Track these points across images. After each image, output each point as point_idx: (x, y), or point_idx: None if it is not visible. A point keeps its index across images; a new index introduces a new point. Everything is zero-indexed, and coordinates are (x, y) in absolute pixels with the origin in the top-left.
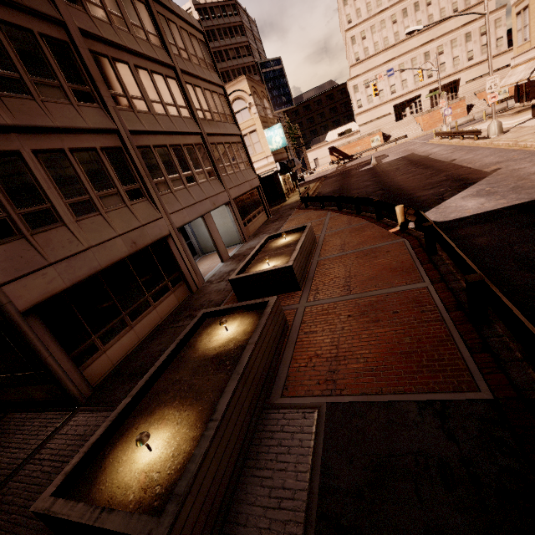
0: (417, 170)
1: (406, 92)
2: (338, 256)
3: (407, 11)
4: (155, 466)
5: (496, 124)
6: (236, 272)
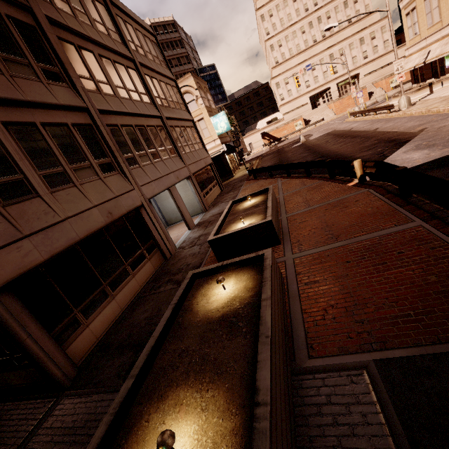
0: (346, 140)
1: (318, 86)
2: (306, 210)
3: (312, 23)
4: None
5: (405, 98)
6: (214, 233)
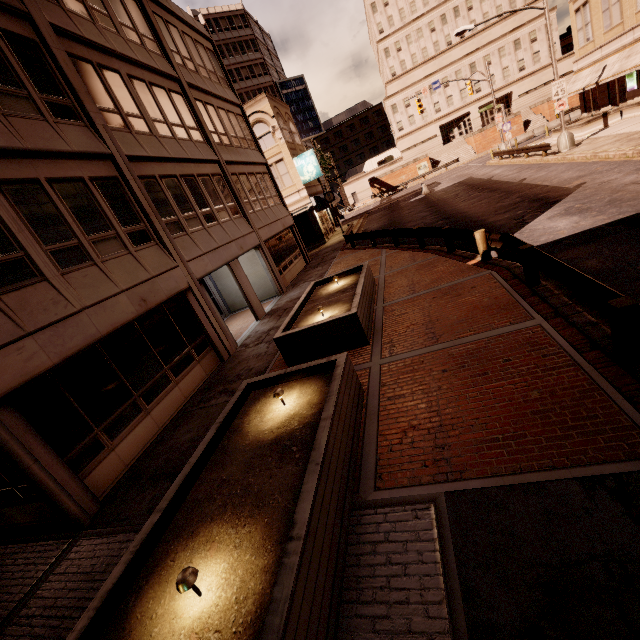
0: (482, 195)
1: (453, 110)
2: (408, 298)
3: (446, 17)
4: (211, 622)
5: (566, 135)
6: (283, 329)
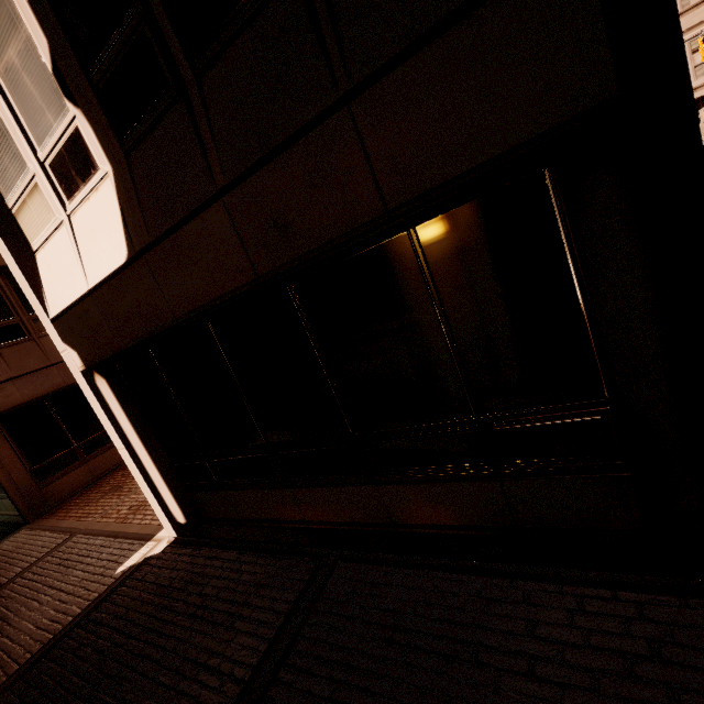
0: None
1: (702, 83)
2: None
3: None
4: None
5: None
6: None
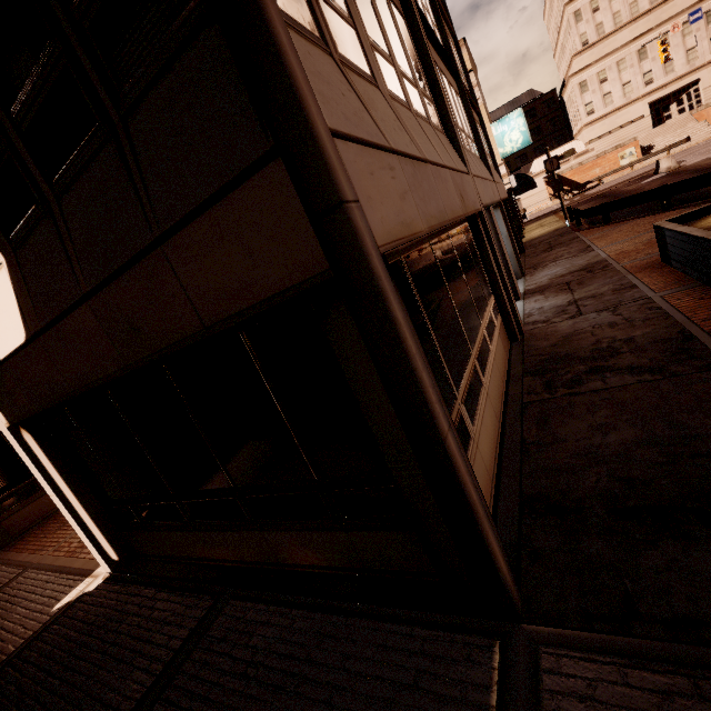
0: None
1: (672, 79)
2: None
3: None
4: None
5: None
6: None
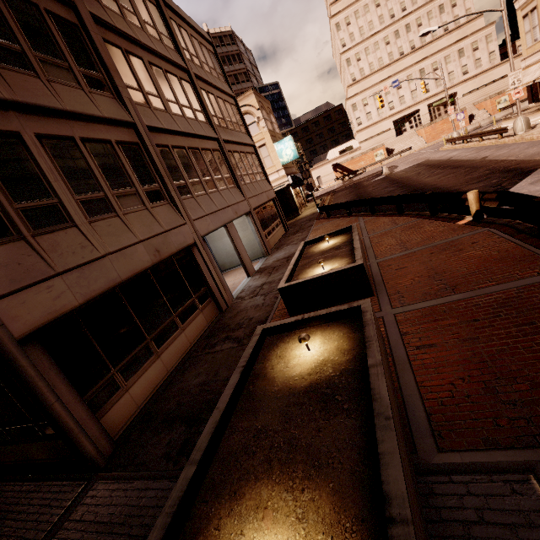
0: (445, 171)
1: (405, 107)
2: (403, 255)
3: (399, 32)
4: None
5: (522, 119)
6: (285, 280)
